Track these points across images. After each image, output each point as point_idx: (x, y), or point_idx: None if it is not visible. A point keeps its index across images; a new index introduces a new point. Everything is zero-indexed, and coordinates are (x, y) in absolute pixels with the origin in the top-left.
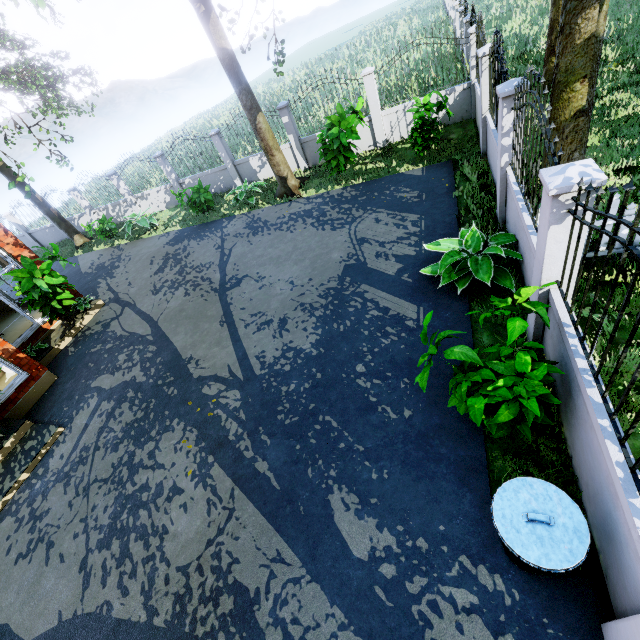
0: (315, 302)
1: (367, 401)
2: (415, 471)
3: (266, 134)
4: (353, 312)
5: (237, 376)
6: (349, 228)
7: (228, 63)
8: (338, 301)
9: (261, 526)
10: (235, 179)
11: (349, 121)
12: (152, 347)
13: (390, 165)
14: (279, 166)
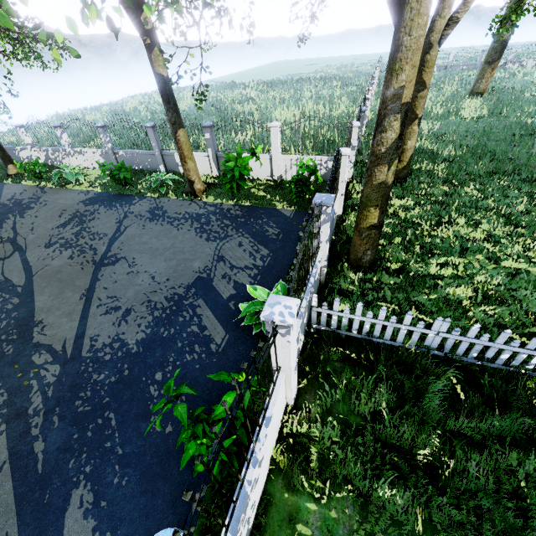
0: (160, 302)
1: (147, 408)
2: (146, 484)
3: (183, 145)
4: (181, 322)
5: (66, 352)
6: (218, 243)
7: (162, 86)
8: (176, 308)
9: (7, 505)
10: (160, 165)
11: (245, 160)
12: (16, 299)
13: (275, 198)
14: (189, 171)
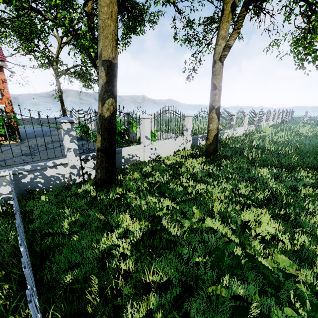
0: None
1: None
2: None
3: None
4: None
5: None
6: None
7: None
8: None
9: None
10: None
11: (119, 124)
12: None
13: None
14: None
